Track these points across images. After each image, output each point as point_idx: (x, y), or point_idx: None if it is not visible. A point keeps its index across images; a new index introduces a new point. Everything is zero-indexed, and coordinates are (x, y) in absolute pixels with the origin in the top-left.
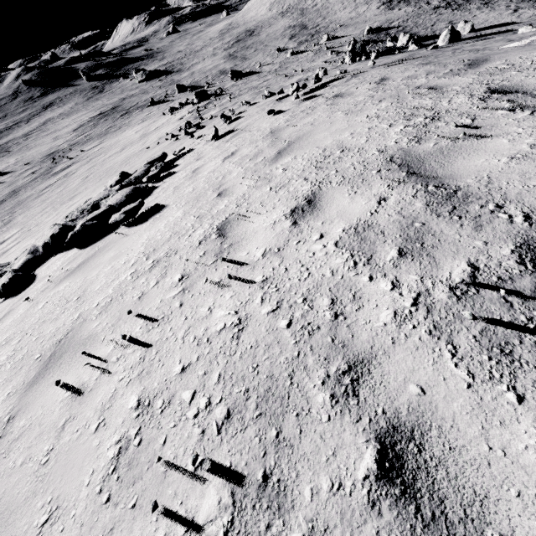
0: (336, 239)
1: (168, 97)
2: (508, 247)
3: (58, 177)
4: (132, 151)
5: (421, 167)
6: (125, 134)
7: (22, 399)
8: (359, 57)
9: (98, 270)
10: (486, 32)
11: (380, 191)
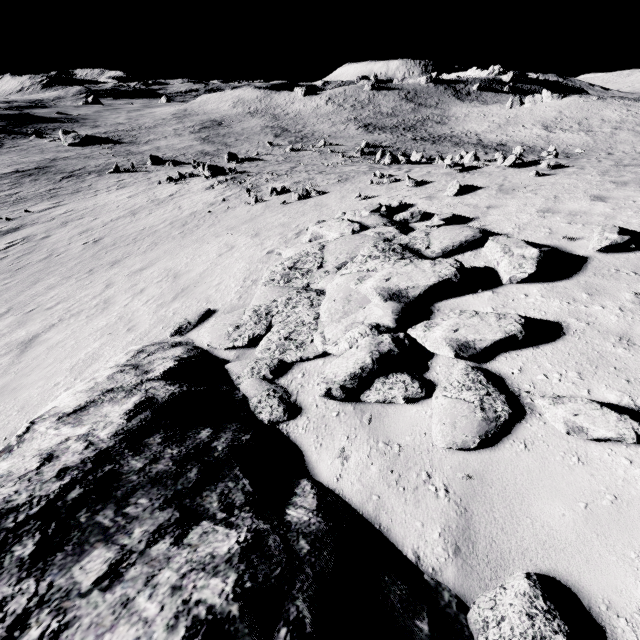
0: None
1: (137, 167)
2: None
3: (5, 241)
4: (168, 214)
5: None
6: (104, 198)
7: None
8: (398, 161)
9: None
10: None
11: None
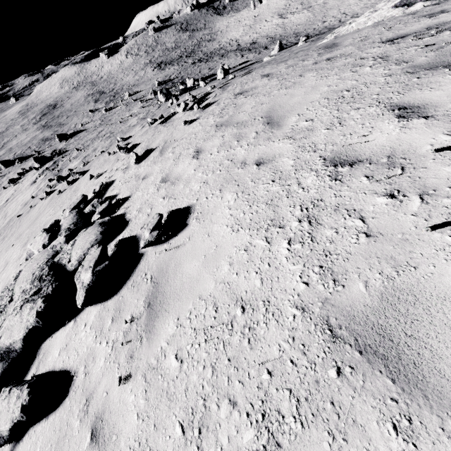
0: None
1: None
2: None
3: None
4: None
5: (449, 62)
6: None
7: (446, 404)
8: (171, 96)
9: (208, 280)
10: (239, 67)
11: None
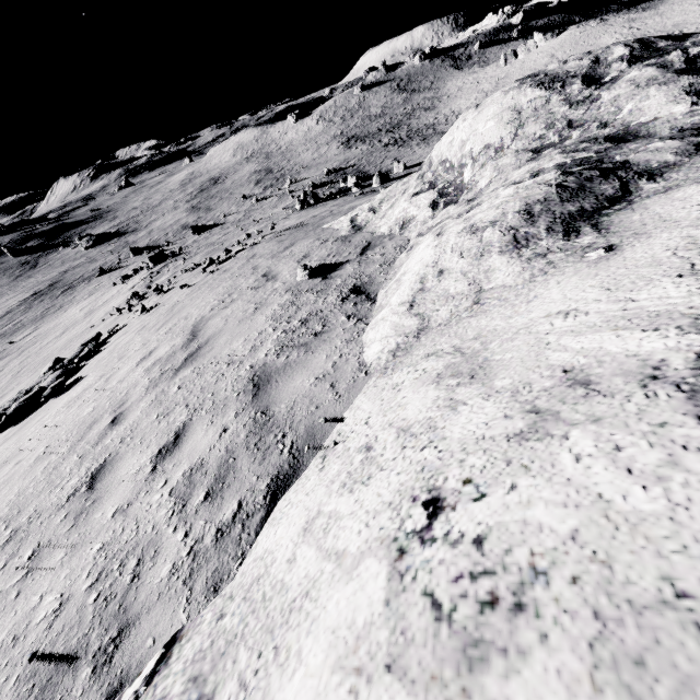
0: (146, 368)
1: (122, 263)
2: (185, 356)
3: None
4: (75, 332)
5: (198, 326)
6: (67, 314)
7: None
8: (309, 204)
9: (30, 428)
10: (414, 170)
11: (176, 342)
